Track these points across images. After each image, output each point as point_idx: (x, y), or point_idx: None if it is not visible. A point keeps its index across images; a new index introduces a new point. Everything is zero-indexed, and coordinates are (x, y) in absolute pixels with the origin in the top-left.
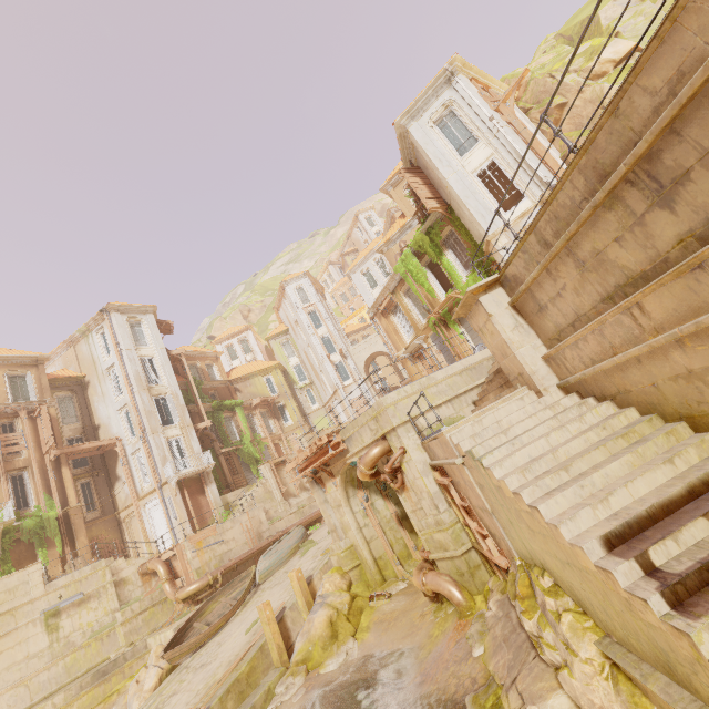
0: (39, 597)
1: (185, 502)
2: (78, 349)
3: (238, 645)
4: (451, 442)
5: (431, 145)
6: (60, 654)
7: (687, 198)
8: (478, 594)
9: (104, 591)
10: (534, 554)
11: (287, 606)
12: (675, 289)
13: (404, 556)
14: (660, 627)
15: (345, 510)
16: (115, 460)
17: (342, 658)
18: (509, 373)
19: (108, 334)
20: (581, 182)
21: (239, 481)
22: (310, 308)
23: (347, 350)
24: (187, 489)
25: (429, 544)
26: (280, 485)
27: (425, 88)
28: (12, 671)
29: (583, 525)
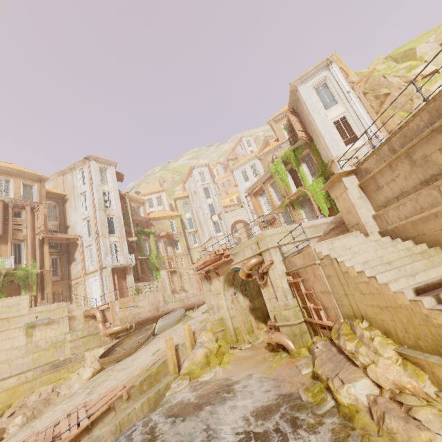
0: (25, 314)
1: (114, 281)
2: (65, 178)
3: (147, 360)
4: (314, 252)
5: (310, 100)
6: (31, 350)
7: None
8: (303, 347)
9: (62, 320)
10: (358, 311)
11: (180, 344)
12: None
13: (250, 331)
14: None
15: (222, 296)
16: (75, 248)
17: (213, 374)
18: (348, 224)
19: (86, 172)
20: (426, 117)
21: (145, 278)
22: (205, 185)
23: (222, 215)
24: (116, 274)
25: (277, 317)
26: (171, 284)
27: (313, 67)
28: (2, 354)
29: (401, 286)
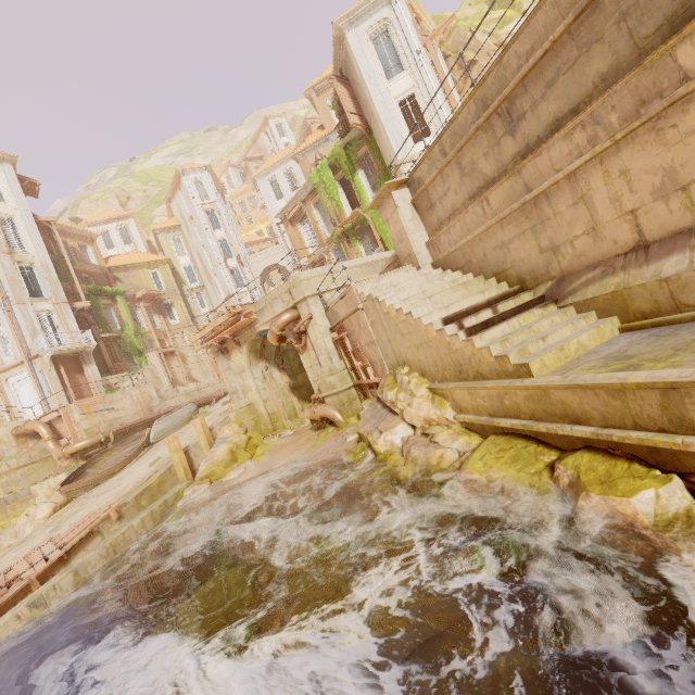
0: None
1: (60, 378)
2: None
3: (143, 473)
4: (356, 294)
5: (364, 59)
6: None
7: (522, 131)
8: (352, 416)
9: None
10: (400, 357)
11: (191, 444)
12: (506, 188)
13: (293, 415)
14: (461, 347)
15: (247, 374)
16: None
17: (242, 470)
18: (401, 256)
19: None
20: (473, 109)
21: (120, 369)
22: (209, 206)
23: (245, 258)
24: (63, 366)
25: (321, 386)
26: (169, 373)
27: None
28: None
29: (434, 318)
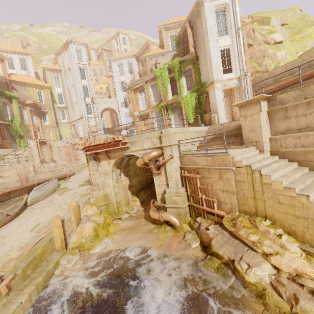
0: None
1: None
2: None
3: (25, 238)
4: (231, 159)
5: (210, 20)
6: None
7: None
8: (184, 223)
9: None
10: (263, 212)
11: (65, 219)
12: None
13: (127, 203)
14: None
15: (110, 177)
16: None
17: (104, 246)
18: (247, 139)
19: None
20: None
21: (5, 144)
22: (82, 66)
23: (95, 99)
24: None
25: (167, 200)
26: (40, 155)
27: None
28: None
29: None
